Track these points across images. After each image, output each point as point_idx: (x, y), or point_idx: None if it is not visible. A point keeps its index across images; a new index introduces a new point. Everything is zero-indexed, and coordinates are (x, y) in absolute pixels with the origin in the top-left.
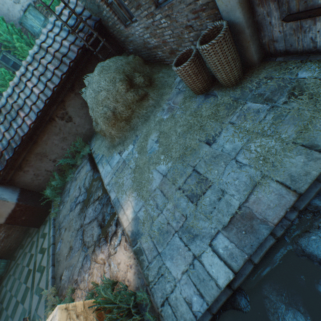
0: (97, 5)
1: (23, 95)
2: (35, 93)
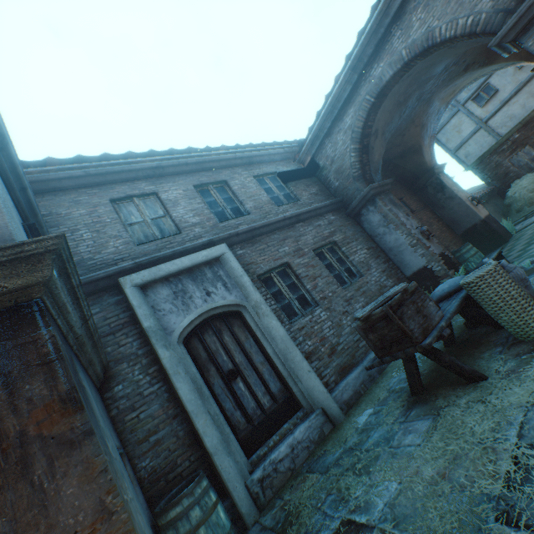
0: (505, 173)
1: None
2: None
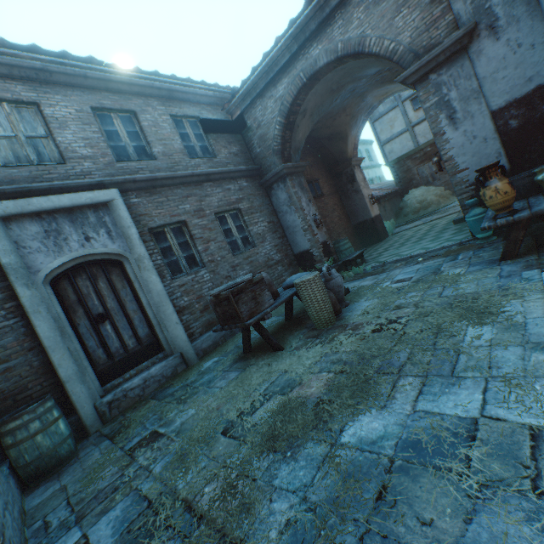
0: (410, 179)
1: None
2: (374, 192)
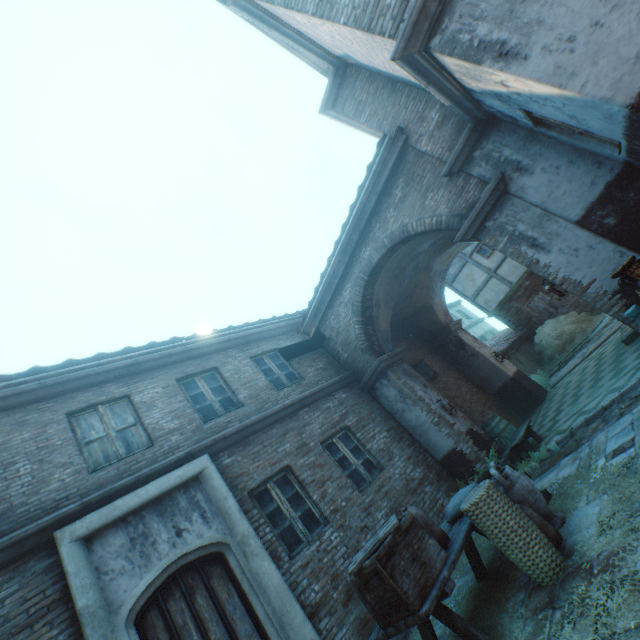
0: (527, 318)
1: None
2: (493, 348)
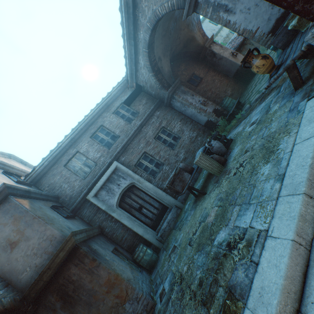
0: None
1: (230, 47)
2: (237, 40)
